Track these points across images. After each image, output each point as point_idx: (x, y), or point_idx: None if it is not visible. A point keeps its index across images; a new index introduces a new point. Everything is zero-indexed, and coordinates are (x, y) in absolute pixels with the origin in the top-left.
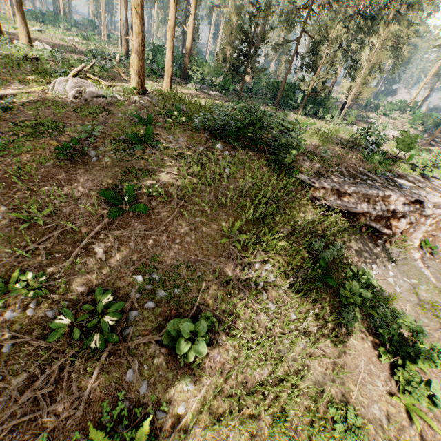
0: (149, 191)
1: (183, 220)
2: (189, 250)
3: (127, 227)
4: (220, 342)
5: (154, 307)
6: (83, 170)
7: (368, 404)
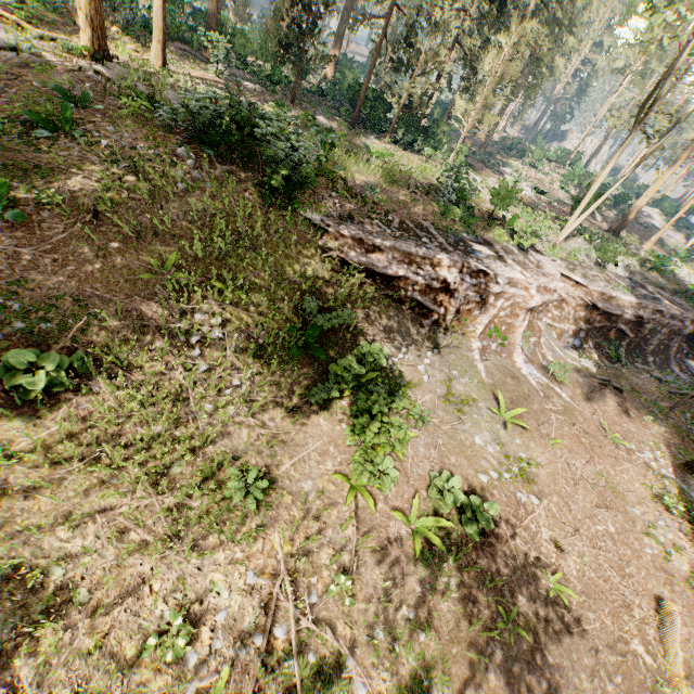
0: (40, 196)
1: (89, 243)
2: (85, 281)
3: None
4: (97, 391)
5: (2, 340)
6: None
7: (299, 479)
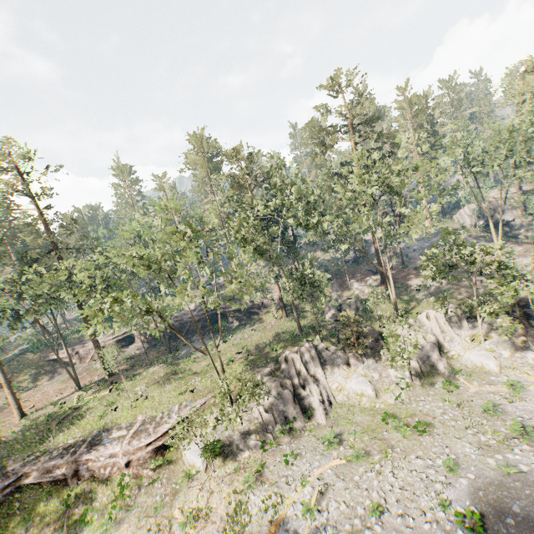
0: None
1: None
2: None
3: None
4: None
5: None
6: None
7: None
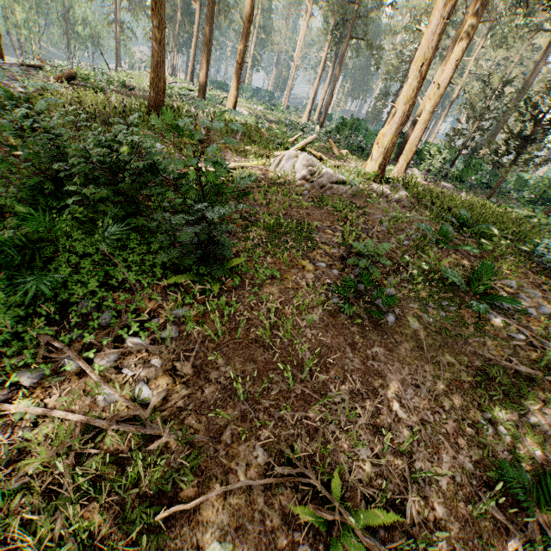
0: None
1: None
2: None
3: None
4: None
5: None
6: (382, 347)
7: None
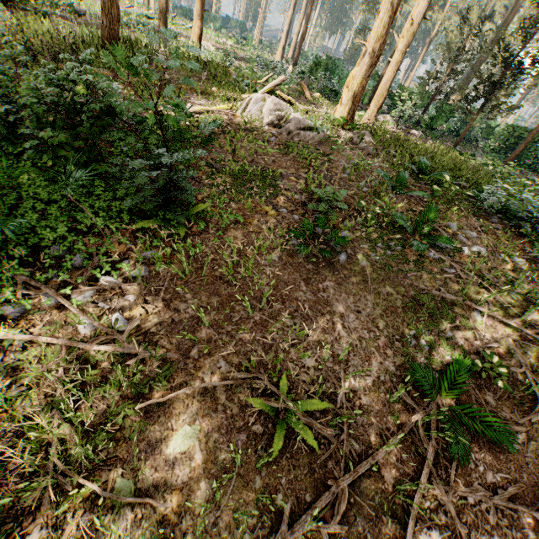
0: (476, 365)
1: None
2: None
3: (464, 471)
4: None
5: None
6: (333, 282)
7: None
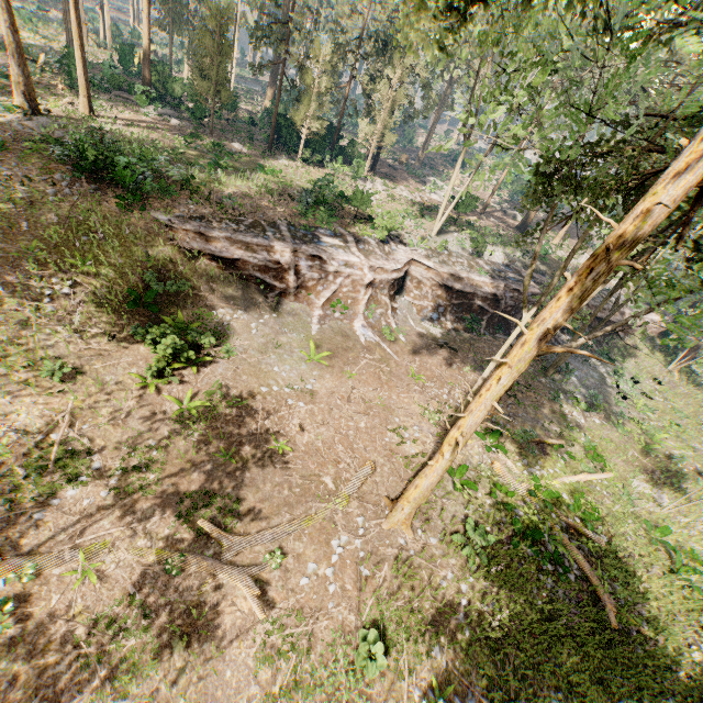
0: None
1: None
2: None
3: None
4: None
5: None
6: None
7: (105, 375)
